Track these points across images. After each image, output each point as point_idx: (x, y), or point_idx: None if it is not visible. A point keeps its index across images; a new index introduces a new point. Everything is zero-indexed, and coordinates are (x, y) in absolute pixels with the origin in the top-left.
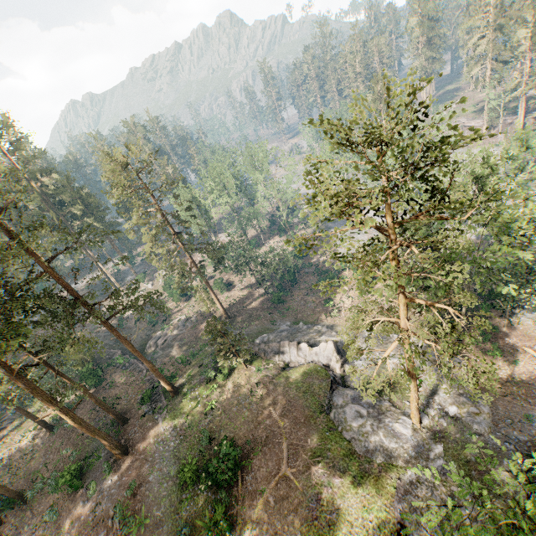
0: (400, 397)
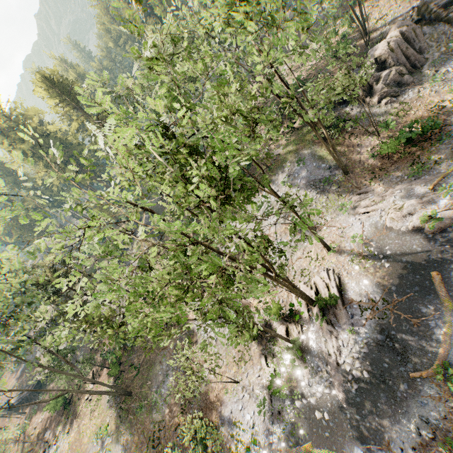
0: None
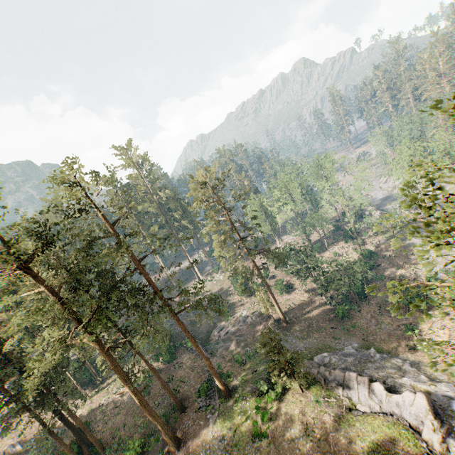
0: None
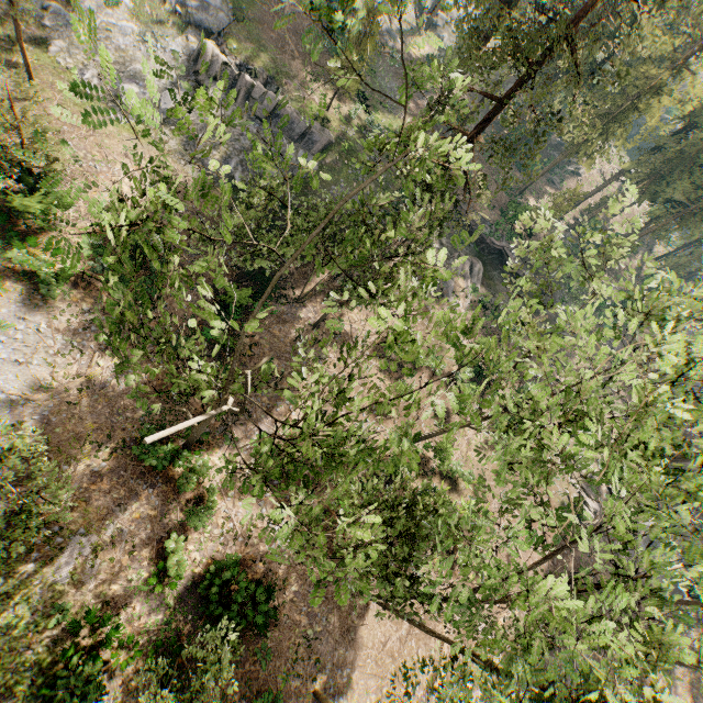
0: (150, 2)
